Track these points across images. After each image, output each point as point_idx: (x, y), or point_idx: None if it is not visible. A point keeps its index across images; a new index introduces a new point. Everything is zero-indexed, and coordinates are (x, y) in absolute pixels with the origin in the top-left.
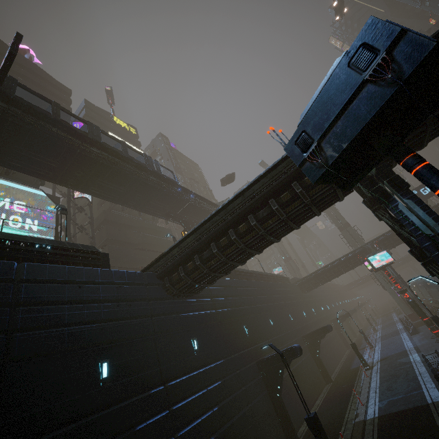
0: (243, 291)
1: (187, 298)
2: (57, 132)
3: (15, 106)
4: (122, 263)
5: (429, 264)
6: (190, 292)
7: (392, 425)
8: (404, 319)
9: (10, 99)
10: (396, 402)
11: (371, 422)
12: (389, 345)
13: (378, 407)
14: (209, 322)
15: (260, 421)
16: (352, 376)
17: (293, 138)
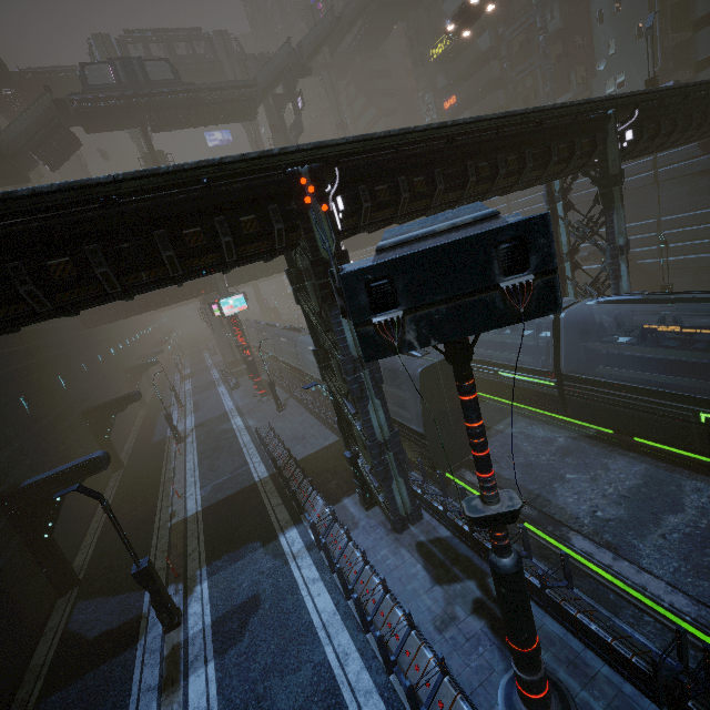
0: None
1: None
2: None
3: None
4: None
5: (326, 369)
6: None
7: (220, 517)
8: (225, 369)
9: None
10: (223, 487)
11: (195, 520)
12: (206, 403)
13: (201, 497)
14: None
15: (8, 595)
16: (158, 454)
17: (368, 273)
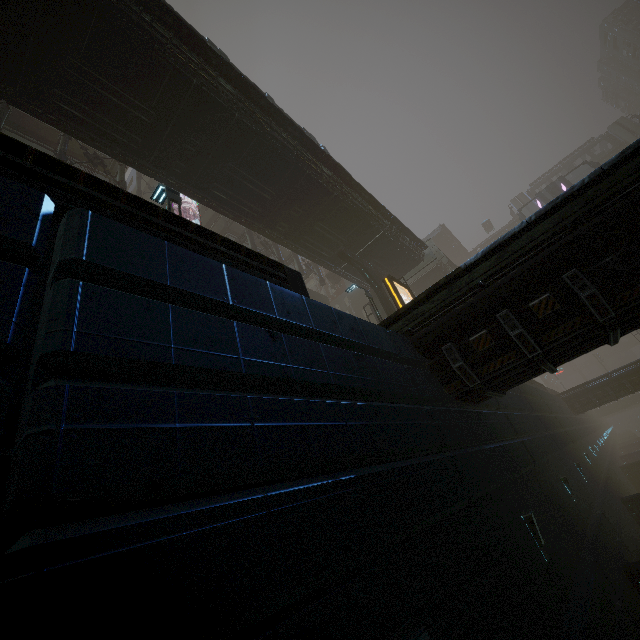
0: (525, 402)
1: (470, 406)
2: (154, 24)
3: None
4: None
5: None
6: (497, 389)
7: None
8: None
9: None
10: None
11: None
12: None
13: None
14: (525, 469)
15: None
16: None
17: None
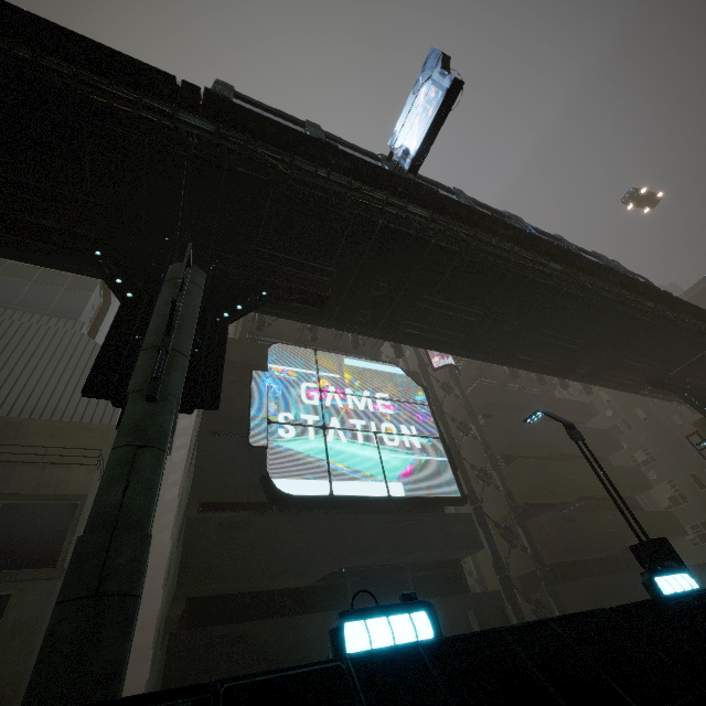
0: None
1: None
2: (499, 244)
3: (435, 211)
4: (552, 497)
5: None
6: None
7: None
8: None
9: (432, 198)
10: None
11: None
12: None
13: None
14: None
15: None
16: None
17: None
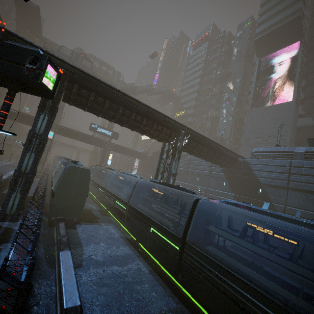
0: None
1: None
2: None
3: None
4: None
5: None
6: None
7: None
8: None
9: None
10: None
11: None
12: (3, 168)
13: None
14: None
15: None
16: None
17: None
